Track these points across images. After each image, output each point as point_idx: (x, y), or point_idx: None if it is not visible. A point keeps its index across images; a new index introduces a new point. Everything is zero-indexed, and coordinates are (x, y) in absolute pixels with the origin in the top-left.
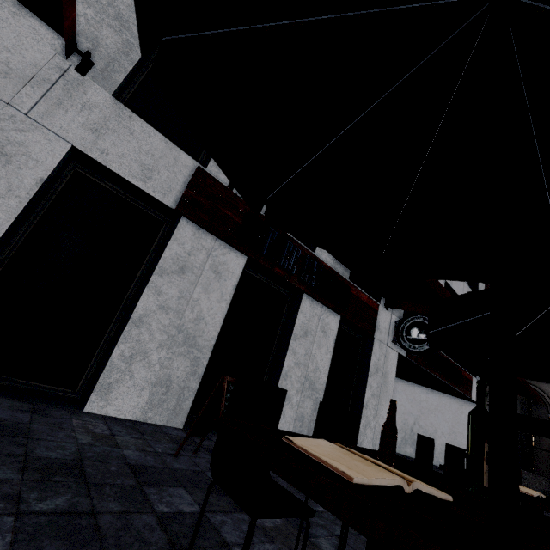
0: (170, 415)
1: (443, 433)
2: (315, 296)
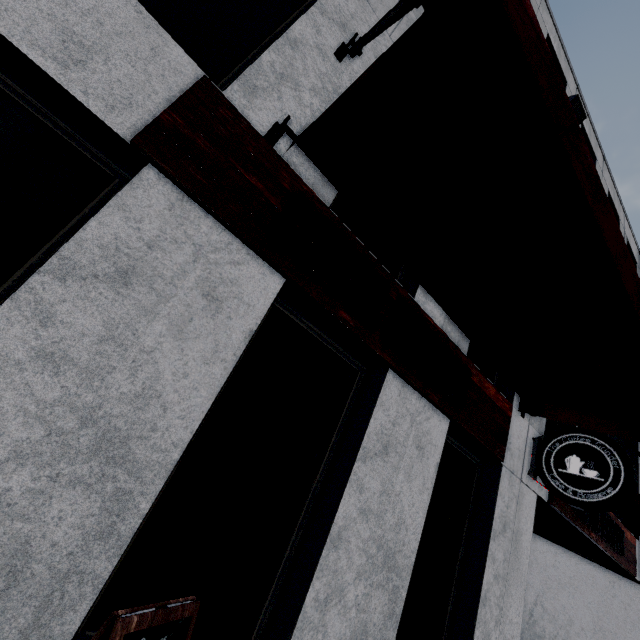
0: None
1: (583, 628)
2: (410, 378)
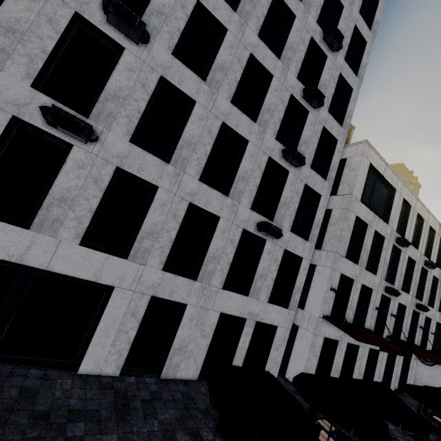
0: None
1: (426, 376)
2: (399, 355)
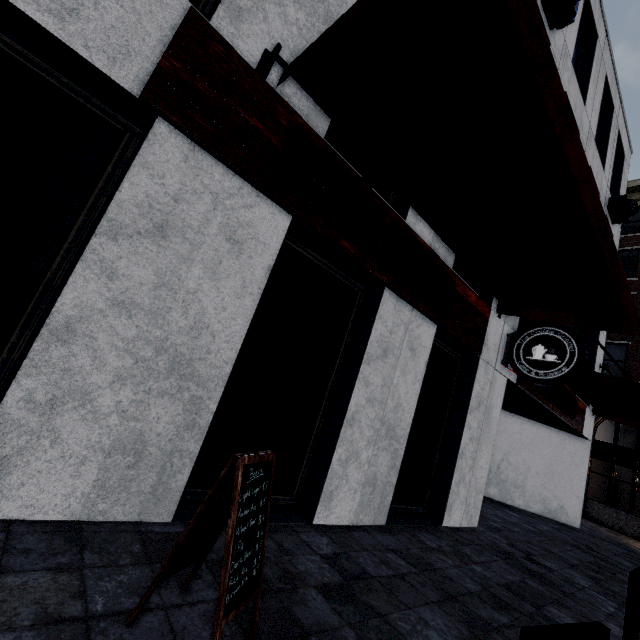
0: (145, 502)
1: (538, 472)
2: (403, 293)
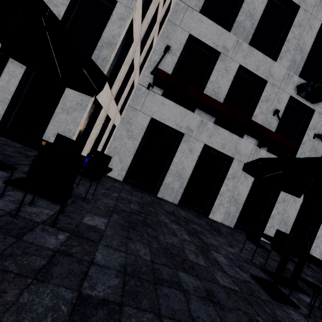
0: None
1: None
2: None
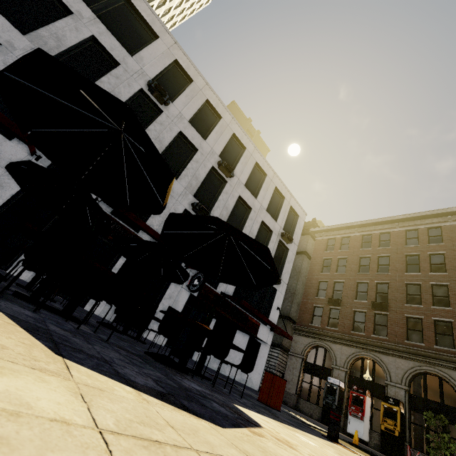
0: None
1: (240, 359)
2: None
